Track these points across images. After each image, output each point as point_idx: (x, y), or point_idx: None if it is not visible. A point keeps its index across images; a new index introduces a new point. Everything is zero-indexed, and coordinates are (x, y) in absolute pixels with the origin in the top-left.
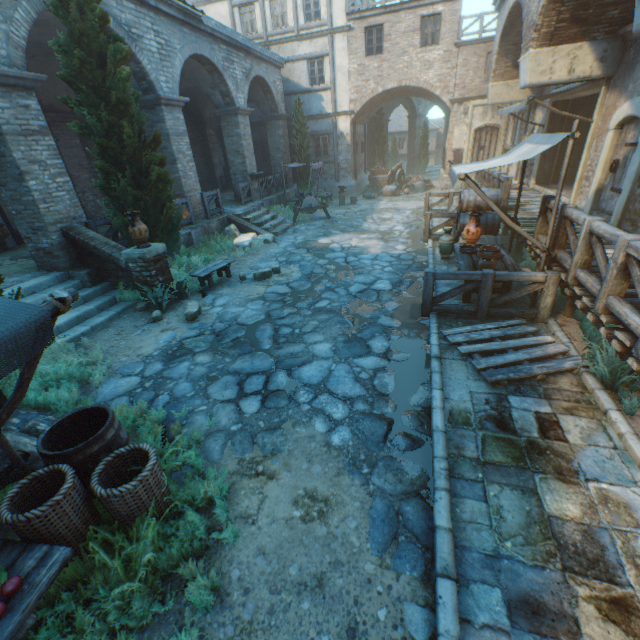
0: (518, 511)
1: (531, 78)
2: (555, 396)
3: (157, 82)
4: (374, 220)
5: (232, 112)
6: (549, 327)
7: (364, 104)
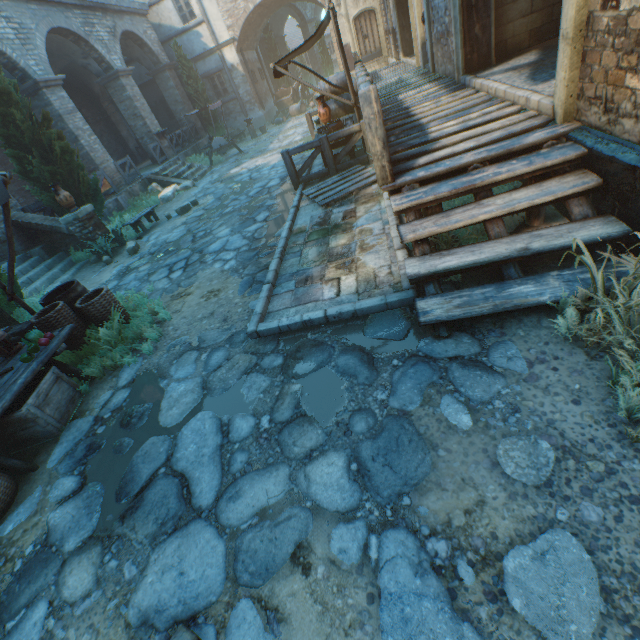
0: (315, 253)
1: None
2: (360, 199)
3: (28, 68)
4: (279, 140)
5: (113, 77)
6: None
7: (242, 27)
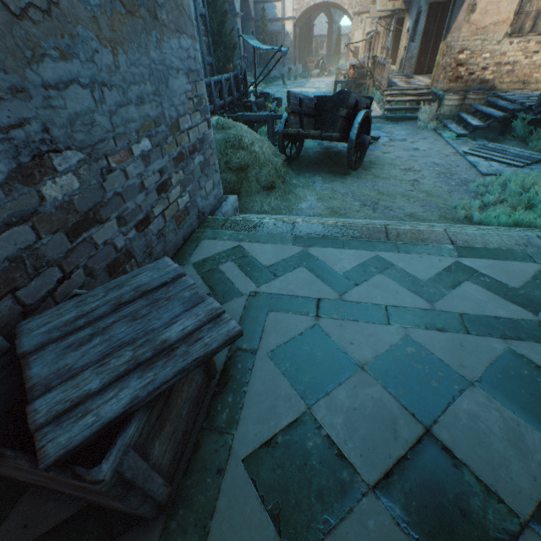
0: None
1: (379, 8)
2: None
3: None
4: (310, 85)
5: (234, 16)
6: None
7: (302, 13)
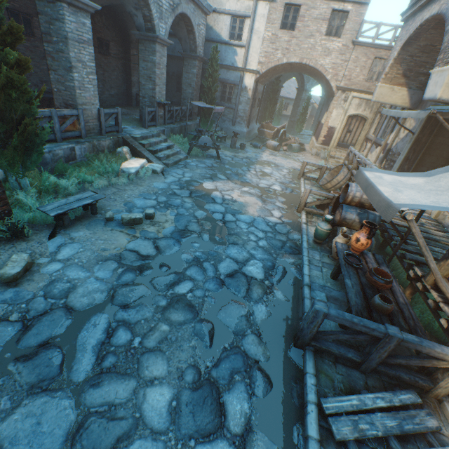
0: None
1: (443, 92)
2: None
3: None
4: (256, 172)
5: (151, 38)
6: (446, 414)
7: (269, 68)
